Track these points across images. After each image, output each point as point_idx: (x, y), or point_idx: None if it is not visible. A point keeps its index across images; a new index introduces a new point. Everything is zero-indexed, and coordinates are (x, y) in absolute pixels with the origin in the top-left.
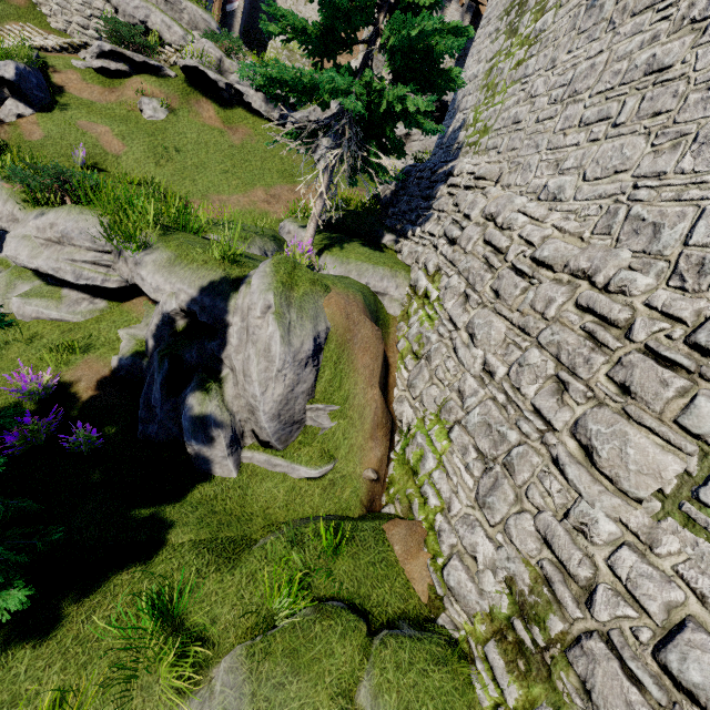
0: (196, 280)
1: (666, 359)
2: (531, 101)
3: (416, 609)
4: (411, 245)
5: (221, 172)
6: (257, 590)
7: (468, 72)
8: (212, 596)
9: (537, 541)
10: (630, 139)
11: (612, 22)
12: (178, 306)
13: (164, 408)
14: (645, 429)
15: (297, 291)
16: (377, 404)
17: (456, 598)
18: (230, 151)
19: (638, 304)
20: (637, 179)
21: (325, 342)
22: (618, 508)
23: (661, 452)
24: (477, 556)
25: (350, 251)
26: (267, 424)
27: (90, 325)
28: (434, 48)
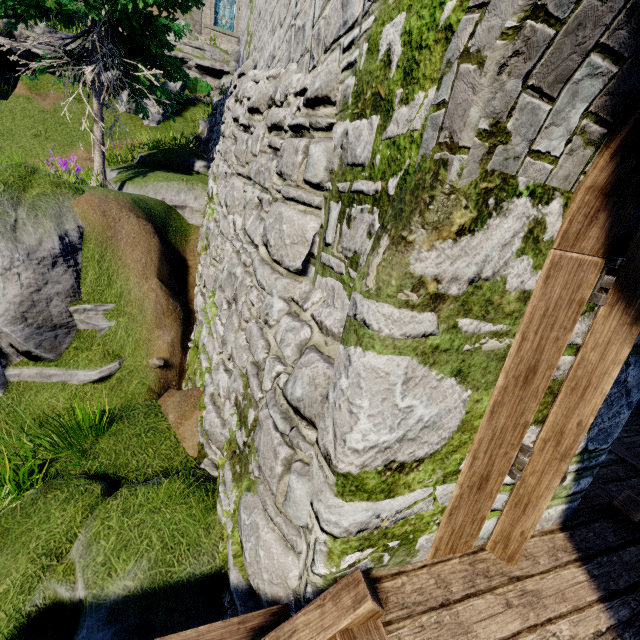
0: None
1: (296, 129)
2: None
3: (182, 464)
4: (213, 163)
5: (32, 137)
6: None
7: None
8: None
9: (249, 352)
10: None
11: None
12: None
13: None
14: (293, 203)
15: (31, 192)
16: (157, 295)
17: (210, 439)
18: (41, 116)
19: (291, 98)
20: None
21: (81, 242)
22: (288, 287)
23: (303, 216)
24: (220, 392)
25: (151, 177)
26: (8, 328)
27: None
28: None
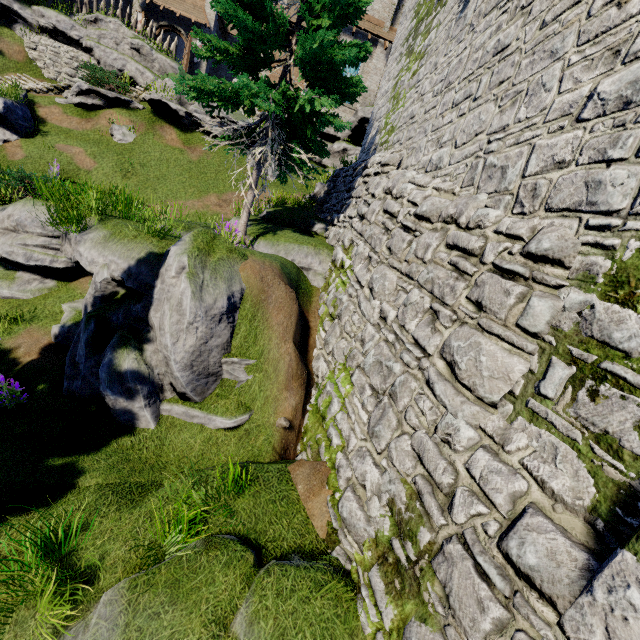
0: (126, 252)
1: (507, 272)
2: (422, 98)
3: (313, 544)
4: (335, 229)
5: (179, 182)
6: (153, 527)
7: (382, 90)
8: (106, 533)
9: (413, 460)
10: (485, 106)
11: (472, 25)
12: (109, 276)
13: (88, 364)
14: (495, 338)
15: (214, 256)
16: (291, 358)
17: (348, 528)
18: (188, 166)
19: (489, 233)
20: (490, 135)
21: (241, 302)
22: (477, 415)
23: (508, 355)
24: (366, 484)
25: (281, 236)
26: (180, 373)
27: (37, 301)
28: (335, 59)
